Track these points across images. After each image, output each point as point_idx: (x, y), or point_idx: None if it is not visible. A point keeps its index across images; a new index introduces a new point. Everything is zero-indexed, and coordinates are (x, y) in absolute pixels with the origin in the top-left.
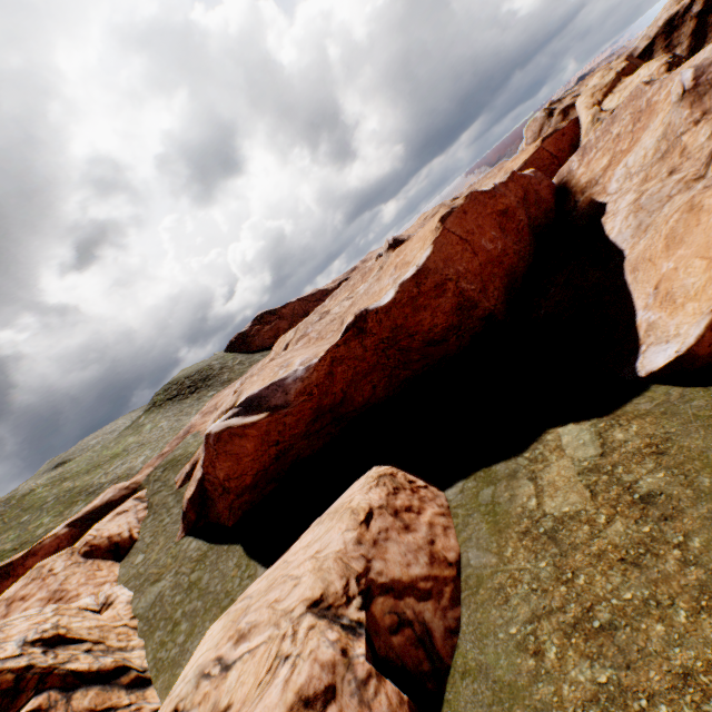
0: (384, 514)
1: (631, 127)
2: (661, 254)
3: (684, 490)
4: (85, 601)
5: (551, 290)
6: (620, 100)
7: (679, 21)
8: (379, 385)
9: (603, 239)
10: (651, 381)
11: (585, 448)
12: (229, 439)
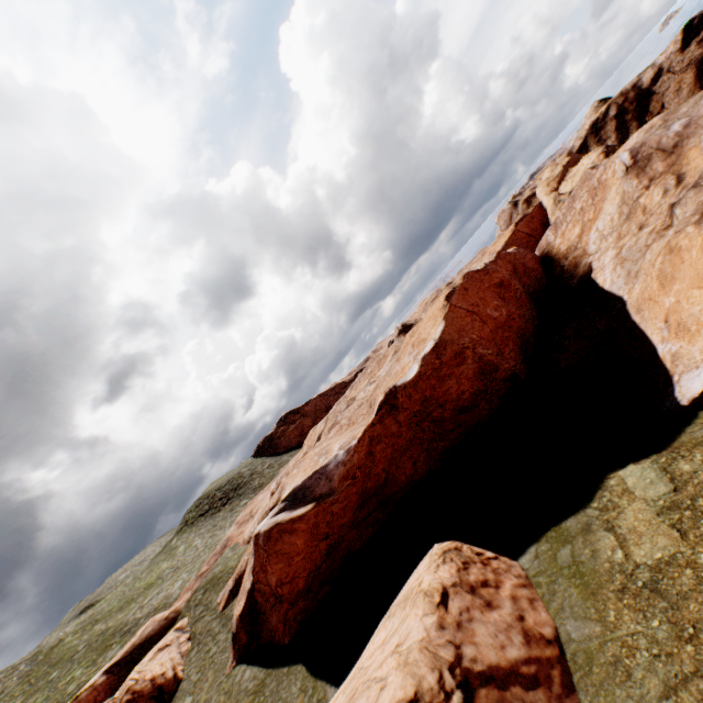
0: (460, 592)
1: (591, 201)
2: (658, 292)
3: None
4: None
5: (564, 343)
6: (573, 184)
7: (601, 123)
8: (419, 460)
9: (599, 291)
10: (696, 407)
11: (655, 486)
12: (279, 537)
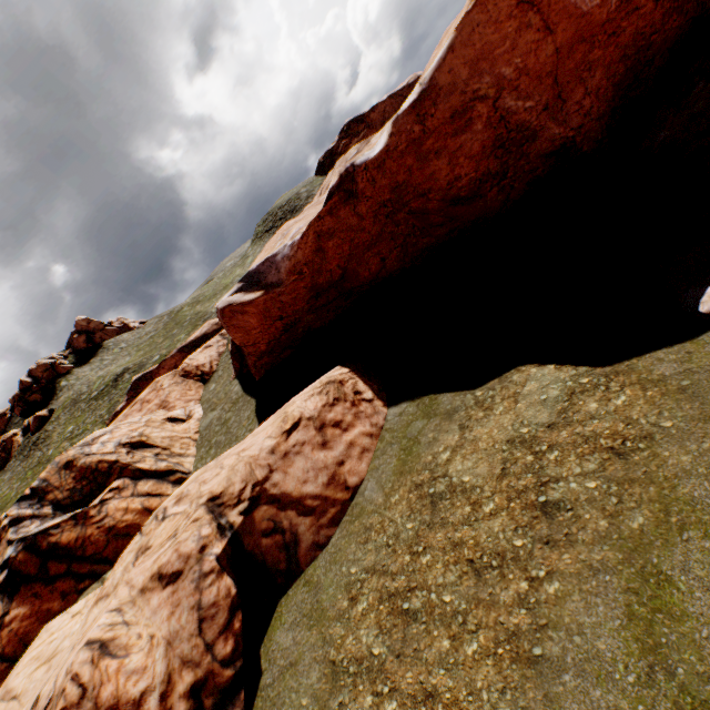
0: (309, 427)
1: None
2: None
3: (600, 519)
4: (176, 412)
5: (694, 89)
6: None
7: None
8: (390, 257)
9: None
10: None
11: (540, 410)
12: (233, 316)
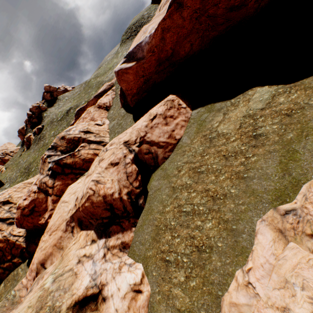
0: (160, 118)
1: None
2: None
3: (276, 137)
4: (98, 122)
5: None
6: None
7: None
8: (195, 43)
9: None
10: None
11: (258, 104)
12: (122, 75)
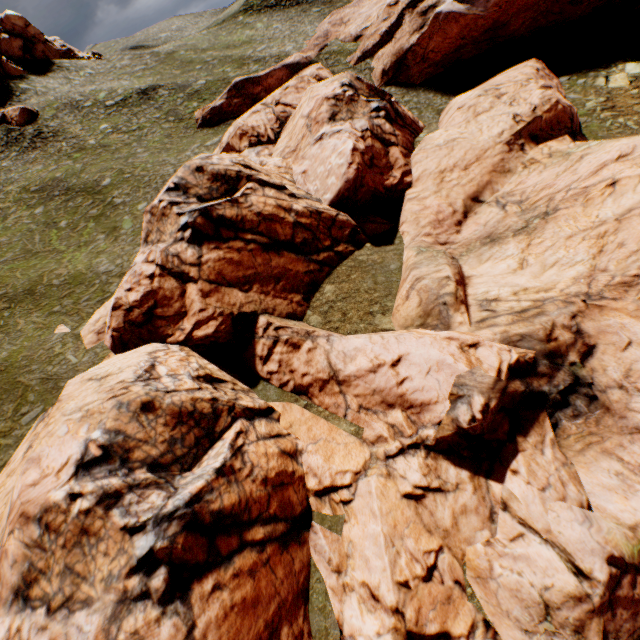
0: (542, 72)
1: None
2: None
3: None
4: None
5: None
6: None
7: None
8: (525, 24)
9: None
10: None
11: (635, 71)
12: (450, 22)
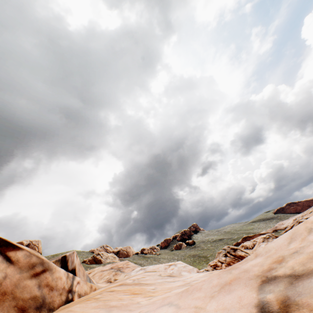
0: None
1: None
2: None
3: None
4: None
5: None
6: None
7: None
8: None
9: None
10: None
11: None
12: None
